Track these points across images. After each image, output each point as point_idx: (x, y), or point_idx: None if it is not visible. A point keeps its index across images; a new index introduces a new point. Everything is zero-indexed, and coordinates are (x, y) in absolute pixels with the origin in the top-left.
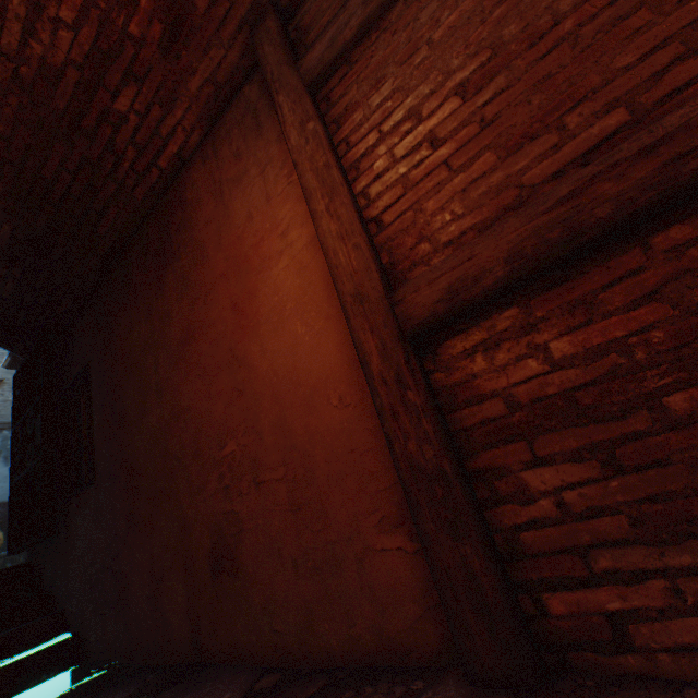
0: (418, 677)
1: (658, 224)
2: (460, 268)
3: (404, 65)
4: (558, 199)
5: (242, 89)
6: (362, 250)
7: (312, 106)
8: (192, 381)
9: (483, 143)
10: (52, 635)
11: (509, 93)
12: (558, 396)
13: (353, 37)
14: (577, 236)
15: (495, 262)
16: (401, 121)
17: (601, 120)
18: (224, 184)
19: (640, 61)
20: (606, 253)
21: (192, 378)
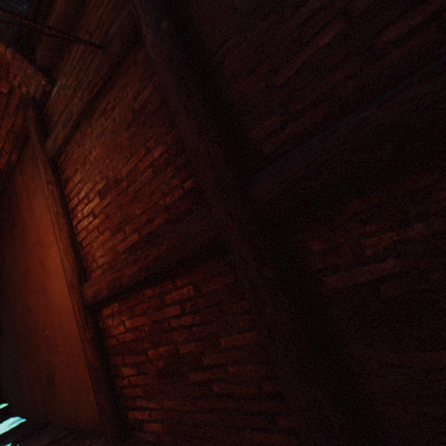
0: (98, 437)
1: (146, 286)
2: (98, 285)
3: (83, 167)
4: (118, 269)
5: (30, 137)
6: (71, 263)
7: (51, 174)
8: (31, 294)
9: (107, 224)
10: None
11: (112, 205)
12: (128, 342)
13: (63, 142)
14: (122, 287)
15: (105, 287)
16: (84, 197)
17: (134, 234)
18: (30, 191)
19: (141, 215)
20: (136, 291)
21: (31, 293)
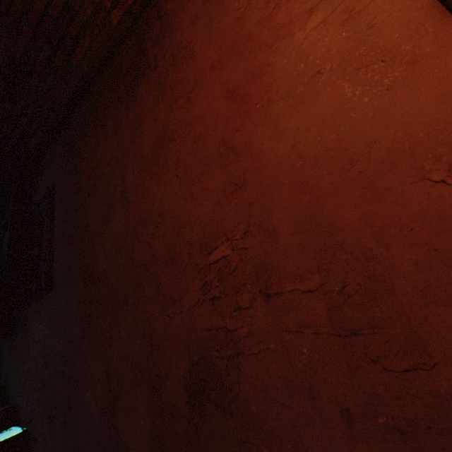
0: None
1: None
2: None
3: None
4: None
5: None
6: None
7: None
8: (167, 184)
9: None
10: (2, 428)
11: None
12: None
13: None
14: None
15: None
16: None
17: None
18: None
19: None
20: None
21: (167, 181)
